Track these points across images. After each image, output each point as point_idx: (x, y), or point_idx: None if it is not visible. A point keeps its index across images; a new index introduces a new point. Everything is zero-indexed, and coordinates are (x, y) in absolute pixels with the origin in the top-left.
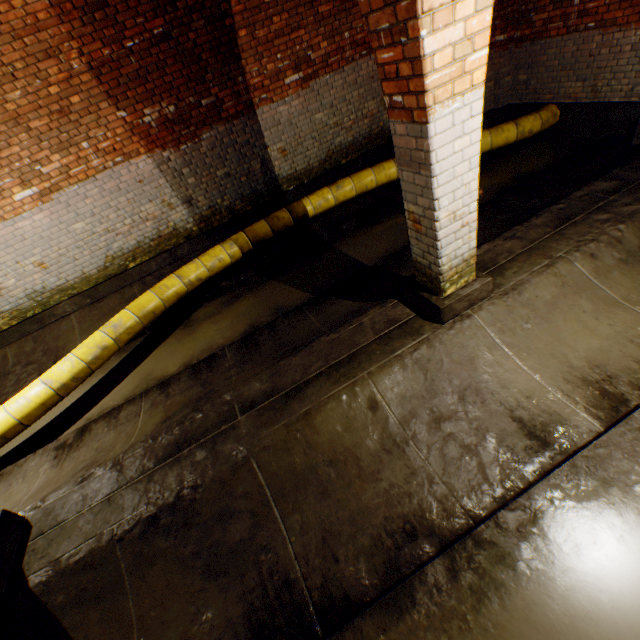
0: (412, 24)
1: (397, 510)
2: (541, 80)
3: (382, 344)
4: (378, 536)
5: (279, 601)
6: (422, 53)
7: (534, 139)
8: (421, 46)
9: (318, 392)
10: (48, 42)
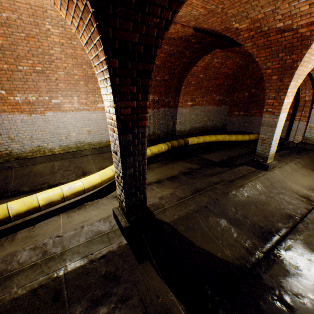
0: (282, 97)
1: (281, 211)
2: (252, 126)
3: (251, 173)
4: (280, 217)
5: (261, 231)
6: (283, 102)
7: (250, 142)
8: (283, 101)
9: (240, 181)
10: None
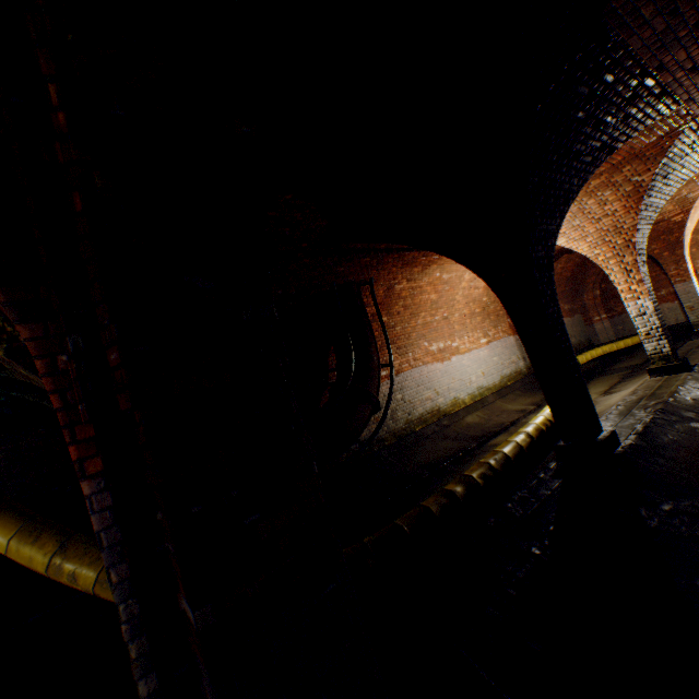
0: (683, 265)
1: None
2: (630, 326)
3: None
4: None
5: None
6: (687, 268)
7: (641, 345)
8: (687, 267)
9: None
10: None
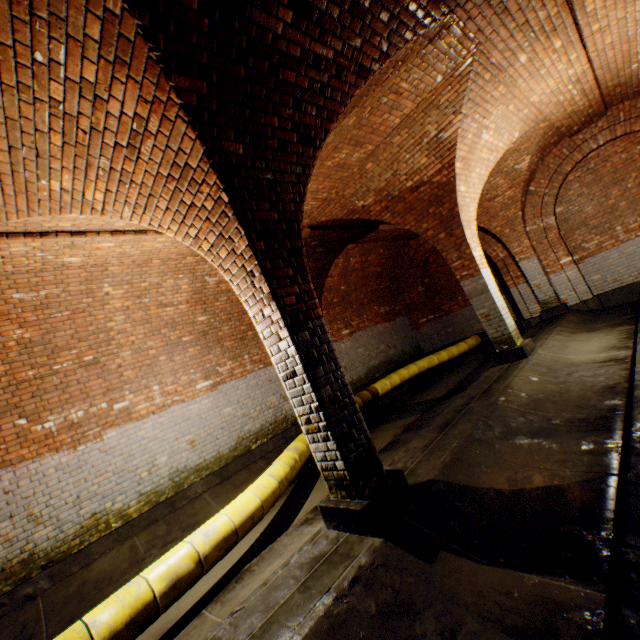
0: (467, 251)
1: (594, 389)
2: (460, 328)
3: (507, 370)
4: (599, 394)
5: (589, 422)
6: (473, 256)
7: (474, 351)
8: (472, 254)
9: (499, 384)
10: None
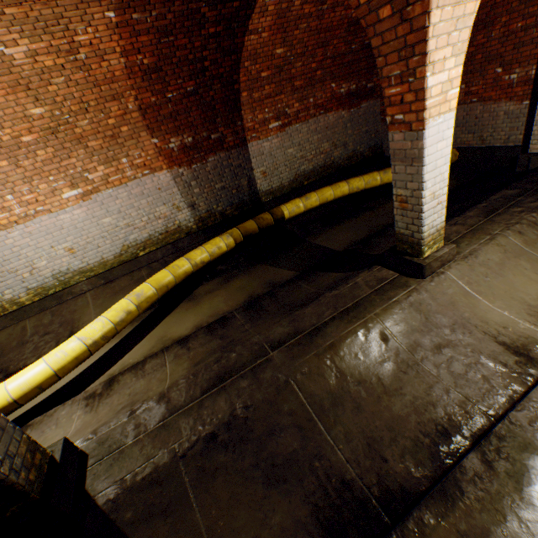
0: (420, 70)
1: (426, 416)
2: None
3: (379, 294)
4: (416, 437)
5: (341, 499)
6: (426, 86)
7: None
8: (425, 82)
9: (336, 330)
10: (116, 90)
